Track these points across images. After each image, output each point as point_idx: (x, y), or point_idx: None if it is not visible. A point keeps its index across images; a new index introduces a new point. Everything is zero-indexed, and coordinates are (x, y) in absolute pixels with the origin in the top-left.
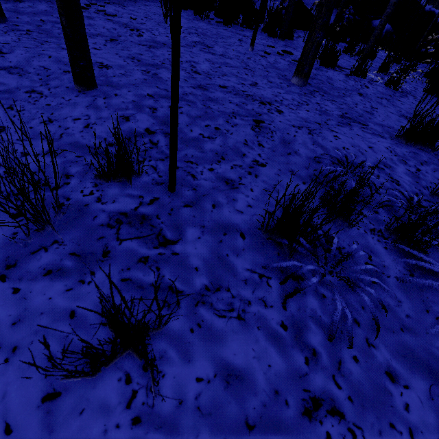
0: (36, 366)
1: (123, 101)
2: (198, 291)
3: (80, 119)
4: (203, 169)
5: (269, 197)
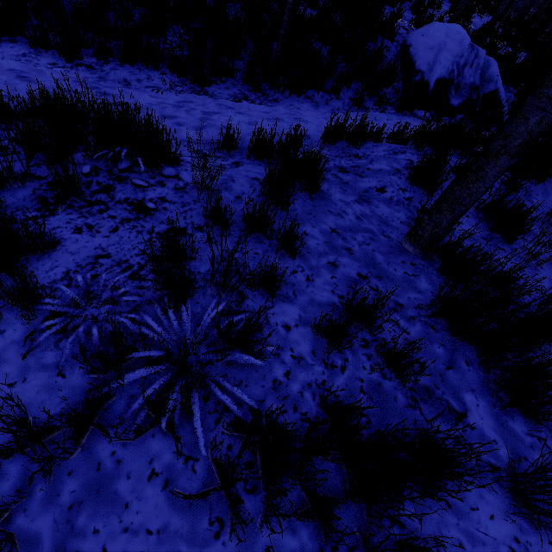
0: None
1: None
2: None
3: None
4: None
5: None
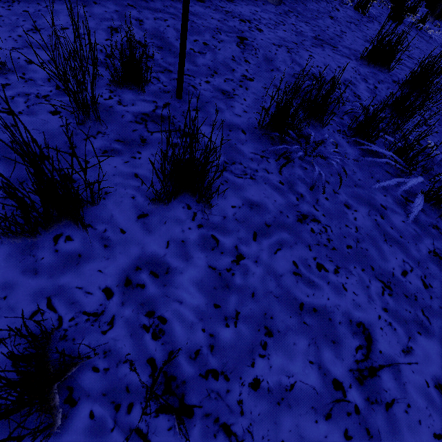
0: (153, 167)
1: (105, 11)
2: (220, 164)
3: (68, 29)
4: (200, 81)
5: (266, 94)
